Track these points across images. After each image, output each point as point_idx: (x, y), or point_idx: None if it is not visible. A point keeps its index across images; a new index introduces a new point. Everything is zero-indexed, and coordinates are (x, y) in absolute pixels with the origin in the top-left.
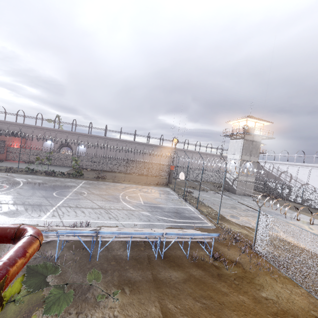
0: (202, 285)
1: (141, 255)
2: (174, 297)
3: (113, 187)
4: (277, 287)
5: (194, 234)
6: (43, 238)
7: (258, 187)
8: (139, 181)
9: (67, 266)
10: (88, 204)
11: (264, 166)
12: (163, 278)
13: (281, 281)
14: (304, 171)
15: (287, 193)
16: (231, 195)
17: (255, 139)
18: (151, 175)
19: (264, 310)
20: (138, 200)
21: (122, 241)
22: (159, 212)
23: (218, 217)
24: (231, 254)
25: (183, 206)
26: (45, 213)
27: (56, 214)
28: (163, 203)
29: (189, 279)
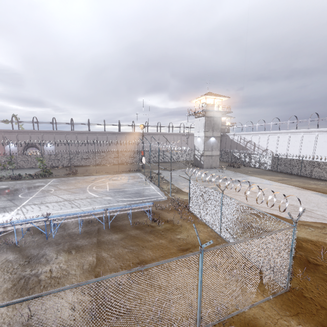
0: (135, 239)
1: (93, 229)
2: (109, 249)
3: (82, 180)
4: (191, 230)
5: (132, 206)
6: (2, 230)
7: (227, 159)
8: (112, 171)
9: (27, 246)
10: (53, 199)
11: (233, 139)
12: (105, 240)
13: (197, 227)
14: (264, 138)
15: (249, 160)
16: (198, 170)
17: (215, 115)
18: (127, 163)
19: (173, 245)
20: (105, 189)
21: (79, 222)
22: (121, 195)
23: (170, 191)
24: (169, 216)
25: (146, 187)
26: (9, 213)
27: (21, 212)
28: (128, 187)
29: (126, 237)
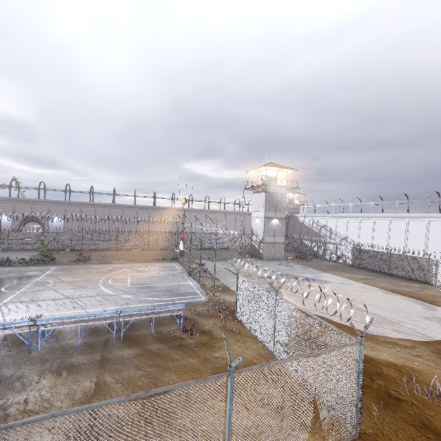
0: (155, 356)
1: (98, 340)
2: (116, 371)
3: (95, 270)
4: (235, 346)
5: (156, 308)
6: None
7: (295, 248)
8: (139, 258)
9: None
10: (49, 295)
11: (304, 221)
12: (113, 357)
13: (243, 341)
14: (342, 223)
15: (323, 250)
16: (256, 262)
17: (279, 191)
18: (160, 248)
19: (208, 366)
20: (125, 283)
21: (80, 330)
22: (146, 293)
23: (213, 289)
24: (208, 325)
25: (183, 282)
26: None
27: None
28: (157, 282)
29: (143, 354)
